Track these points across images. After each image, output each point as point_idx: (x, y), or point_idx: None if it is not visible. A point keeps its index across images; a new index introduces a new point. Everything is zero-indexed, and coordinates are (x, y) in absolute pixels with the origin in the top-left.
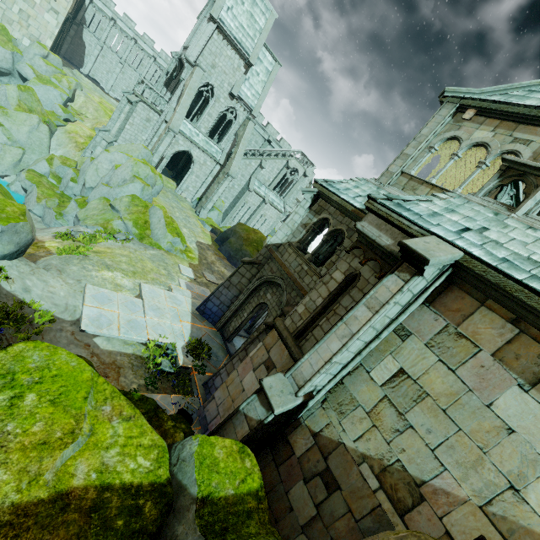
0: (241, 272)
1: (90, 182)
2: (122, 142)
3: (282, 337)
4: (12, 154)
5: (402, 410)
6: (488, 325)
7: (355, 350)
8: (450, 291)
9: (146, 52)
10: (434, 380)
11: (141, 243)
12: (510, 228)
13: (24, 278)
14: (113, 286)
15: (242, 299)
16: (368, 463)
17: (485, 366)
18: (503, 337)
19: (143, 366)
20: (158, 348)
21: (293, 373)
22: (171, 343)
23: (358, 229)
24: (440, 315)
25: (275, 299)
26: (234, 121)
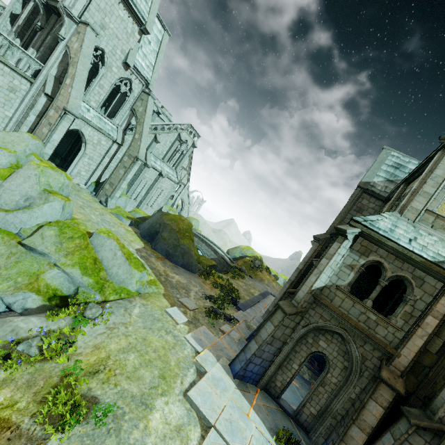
0: (285, 324)
1: None
2: None
3: None
4: None
5: None
6: None
7: None
8: None
9: None
10: None
11: (114, 303)
12: None
13: None
14: (178, 440)
15: (287, 349)
16: None
17: None
18: None
19: None
20: None
21: None
22: None
23: None
24: None
25: (334, 347)
26: (128, 94)
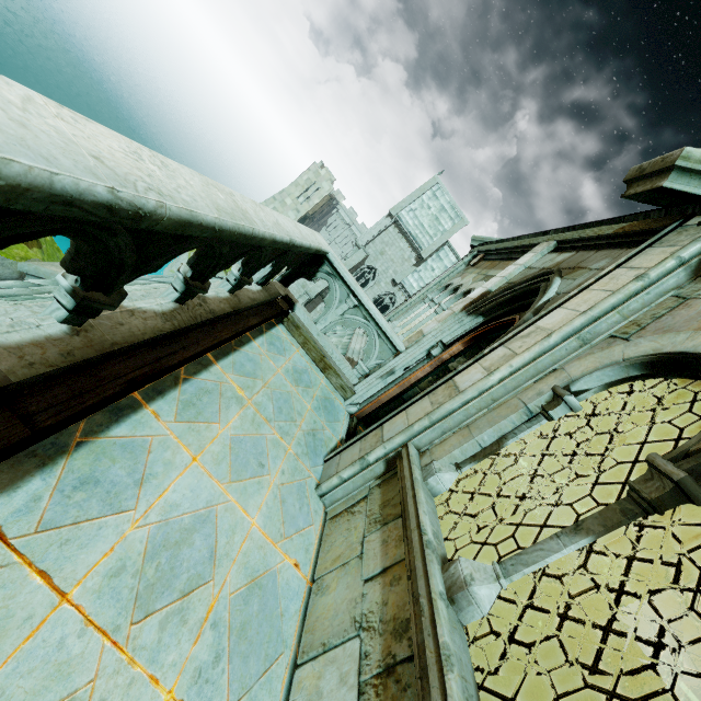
0: None
1: None
2: None
3: None
4: None
5: None
6: None
7: None
8: None
9: None
10: None
11: None
12: None
13: None
14: None
15: None
16: None
17: None
18: None
19: None
20: None
21: None
22: None
23: None
24: None
25: None
26: (391, 308)
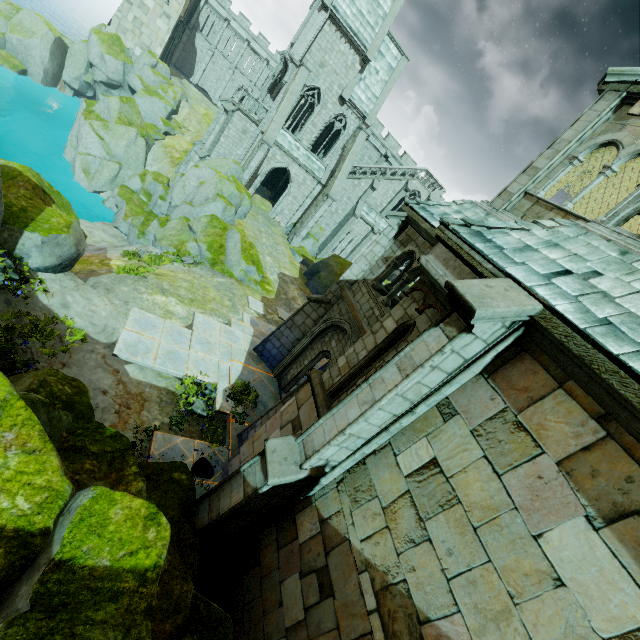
0: (306, 312)
1: (176, 200)
2: (216, 157)
3: (314, 393)
4: (109, 169)
5: (423, 515)
6: (562, 418)
7: (380, 423)
8: (519, 360)
9: (259, 55)
10: (472, 483)
11: (210, 269)
12: (639, 275)
13: (66, 293)
14: (163, 312)
15: (305, 343)
16: (370, 574)
17: (544, 478)
18: (579, 440)
19: (173, 403)
20: (195, 385)
21: (304, 439)
22: (212, 383)
23: (421, 264)
24: (498, 394)
25: (339, 347)
26: (342, 132)
